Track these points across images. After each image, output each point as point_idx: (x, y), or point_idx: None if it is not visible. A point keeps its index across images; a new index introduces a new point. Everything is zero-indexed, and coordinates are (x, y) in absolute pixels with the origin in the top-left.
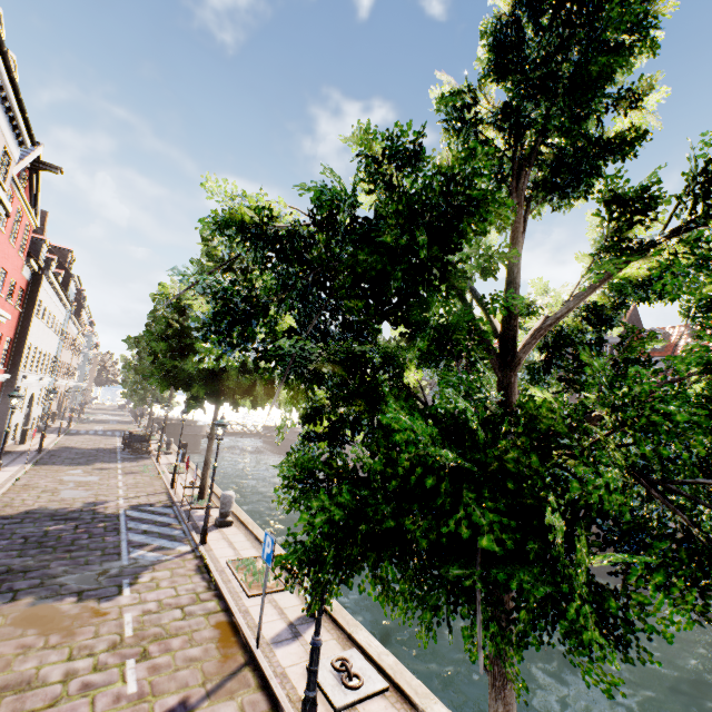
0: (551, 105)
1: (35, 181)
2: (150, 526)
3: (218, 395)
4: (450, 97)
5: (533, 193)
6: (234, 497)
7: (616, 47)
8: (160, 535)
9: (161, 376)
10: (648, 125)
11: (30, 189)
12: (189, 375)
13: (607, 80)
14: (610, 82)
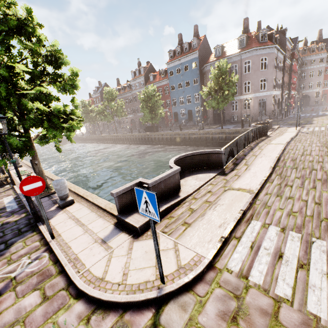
0: None
1: None
2: None
3: None
4: None
5: None
6: None
7: None
8: None
9: None
10: None
11: None
12: None
13: None
14: None
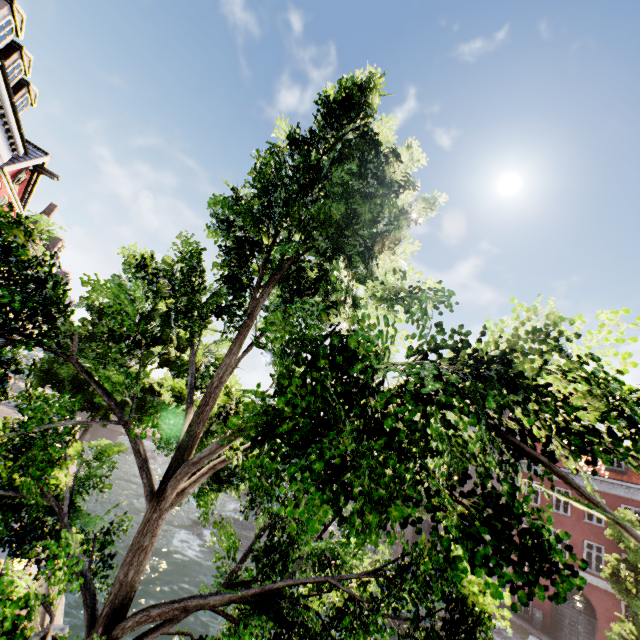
0: (290, 231)
1: (33, 181)
2: None
3: (93, 405)
4: (223, 201)
5: (281, 306)
6: None
7: (363, 196)
8: None
9: (42, 373)
10: (404, 270)
11: (27, 185)
12: (64, 379)
13: (362, 223)
14: (363, 225)
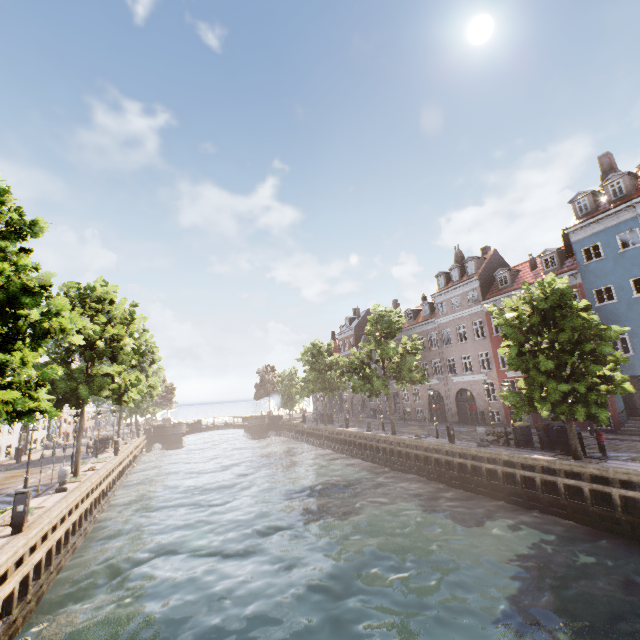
0: None
1: None
2: (12, 498)
3: (67, 400)
4: None
5: None
6: (68, 470)
7: None
8: (8, 502)
9: None
10: None
11: None
12: None
13: None
14: None
